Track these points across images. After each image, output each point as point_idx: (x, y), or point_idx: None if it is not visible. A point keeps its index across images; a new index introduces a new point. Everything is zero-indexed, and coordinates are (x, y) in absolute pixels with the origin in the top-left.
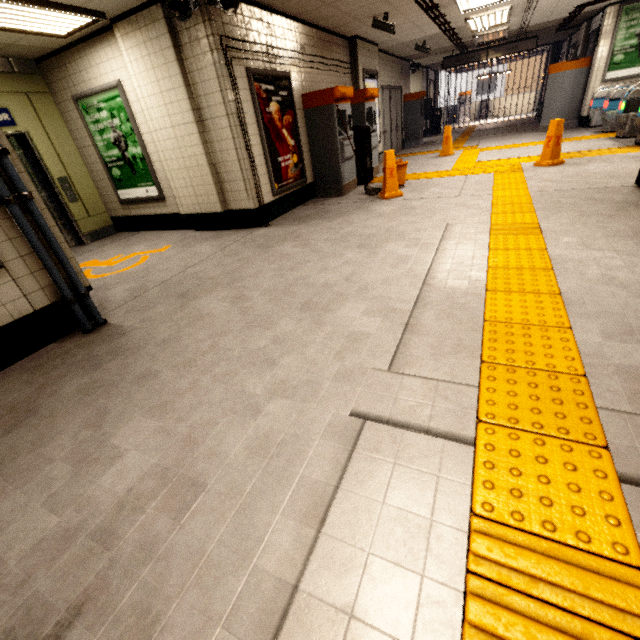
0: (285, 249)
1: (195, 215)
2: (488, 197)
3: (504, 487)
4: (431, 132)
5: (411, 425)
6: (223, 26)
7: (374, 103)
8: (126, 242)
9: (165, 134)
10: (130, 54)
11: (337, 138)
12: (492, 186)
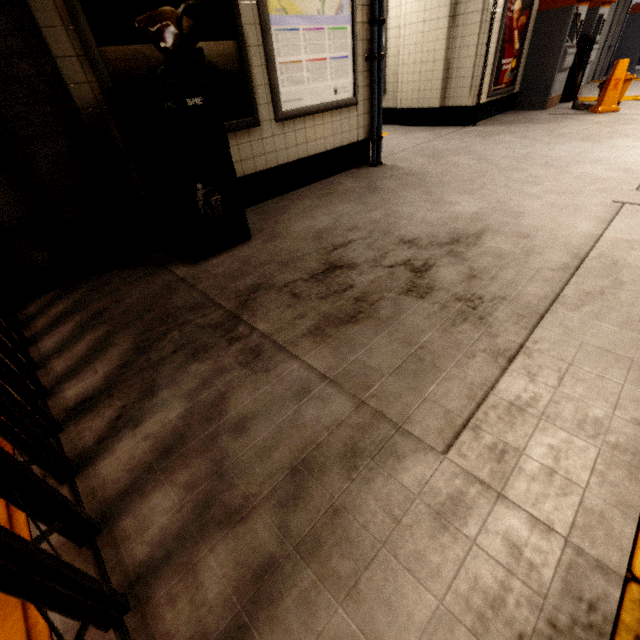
0: (505, 139)
1: (410, 110)
2: None
3: None
4: None
5: None
6: None
7: (607, 9)
8: None
9: (413, 29)
10: None
11: (563, 45)
12: None
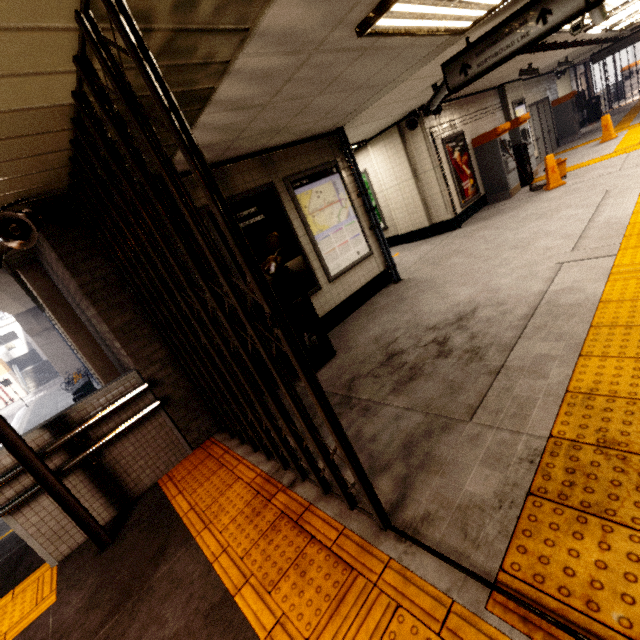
0: (483, 234)
1: (409, 233)
2: None
3: (627, 259)
4: (589, 120)
5: (585, 259)
6: (429, 123)
7: (526, 124)
8: None
9: (392, 190)
10: (375, 154)
11: (501, 159)
12: None
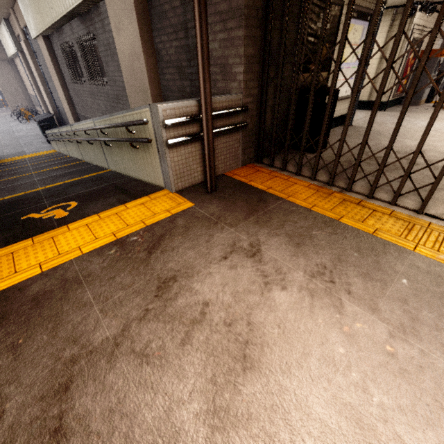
0: (406, 118)
1: None
2: None
3: None
4: None
5: None
6: (416, 19)
7: None
8: None
9: None
10: None
11: (431, 75)
12: None
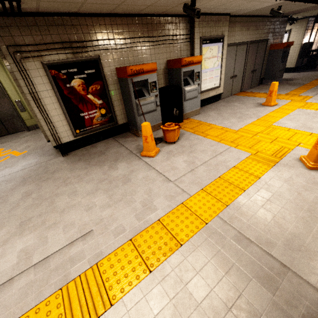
0: (18, 193)
1: None
2: (180, 200)
3: None
4: (306, 67)
5: None
6: (13, 38)
7: (199, 65)
8: (32, 137)
9: None
10: None
11: (133, 100)
12: (214, 179)
